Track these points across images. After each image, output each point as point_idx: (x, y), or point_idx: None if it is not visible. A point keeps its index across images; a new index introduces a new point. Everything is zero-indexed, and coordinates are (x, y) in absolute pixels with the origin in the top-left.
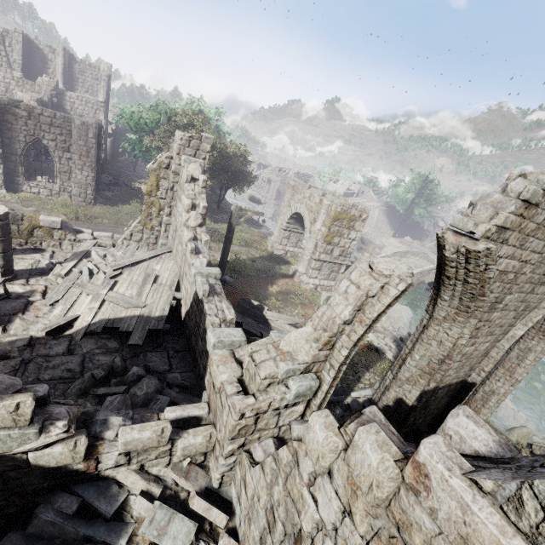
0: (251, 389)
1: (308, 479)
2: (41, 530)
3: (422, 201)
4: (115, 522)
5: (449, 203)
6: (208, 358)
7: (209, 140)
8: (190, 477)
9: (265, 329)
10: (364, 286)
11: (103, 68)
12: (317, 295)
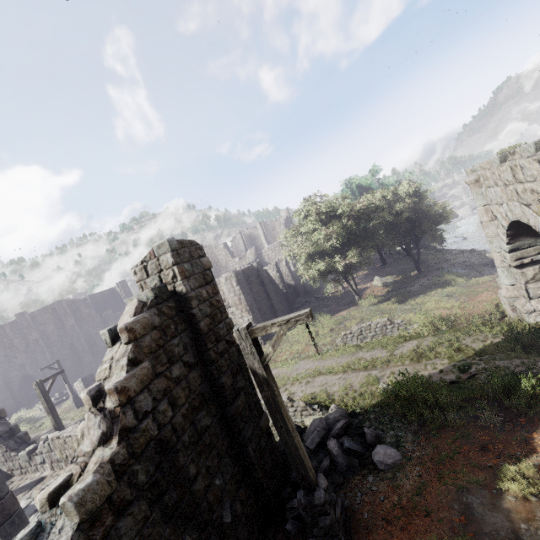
0: None
1: None
2: None
3: None
4: None
5: None
6: None
7: (163, 247)
8: None
9: None
10: None
11: (283, 216)
12: None
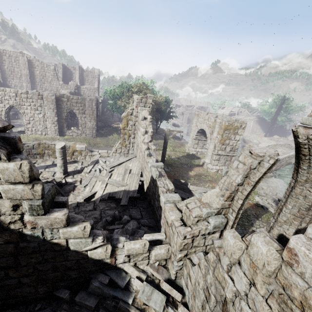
0: (188, 224)
1: (227, 268)
2: (93, 291)
3: (283, 112)
4: (125, 290)
5: (303, 110)
6: (161, 210)
7: (151, 97)
8: (159, 272)
9: (190, 196)
10: (248, 163)
11: (96, 72)
12: (218, 175)
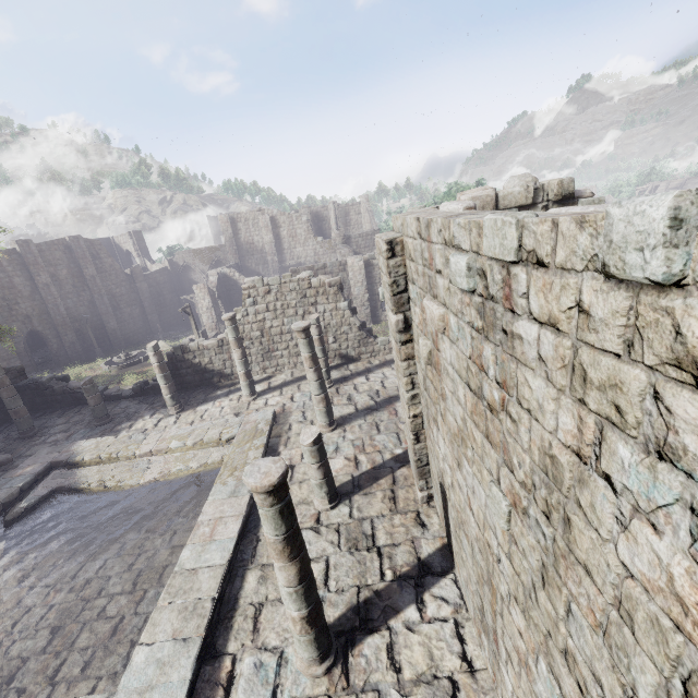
0: None
1: None
2: None
3: None
4: None
5: None
6: None
7: None
8: None
9: None
10: None
11: (362, 202)
12: None
